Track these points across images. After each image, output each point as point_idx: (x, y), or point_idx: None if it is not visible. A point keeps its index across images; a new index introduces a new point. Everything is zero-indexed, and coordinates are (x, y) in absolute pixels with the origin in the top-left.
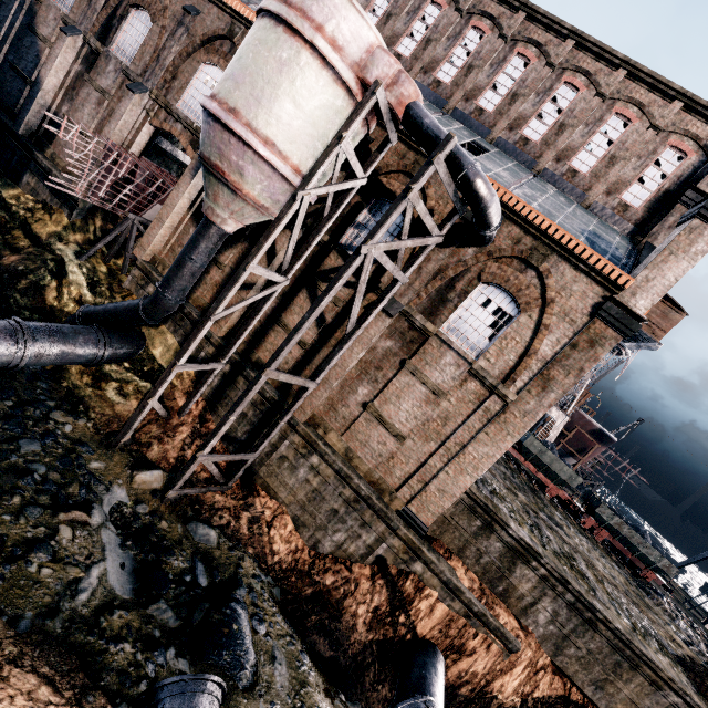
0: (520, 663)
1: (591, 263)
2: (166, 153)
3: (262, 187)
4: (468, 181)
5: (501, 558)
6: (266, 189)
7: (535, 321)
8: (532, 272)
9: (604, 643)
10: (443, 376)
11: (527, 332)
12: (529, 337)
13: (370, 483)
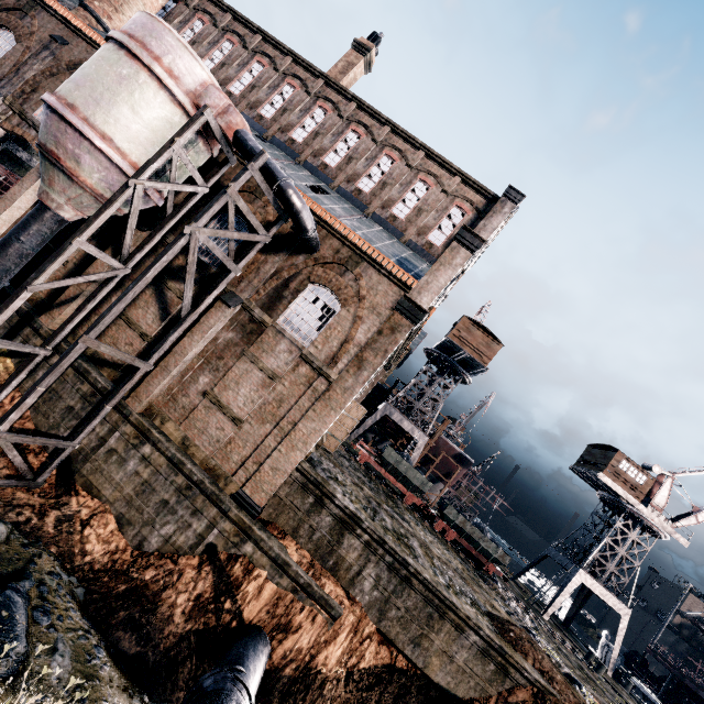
0: (344, 630)
1: (388, 269)
2: (23, 163)
3: (100, 177)
4: (282, 190)
5: (331, 531)
6: (104, 180)
7: (353, 314)
8: (349, 276)
9: (418, 598)
10: (277, 362)
11: (346, 323)
12: (348, 327)
13: (205, 470)
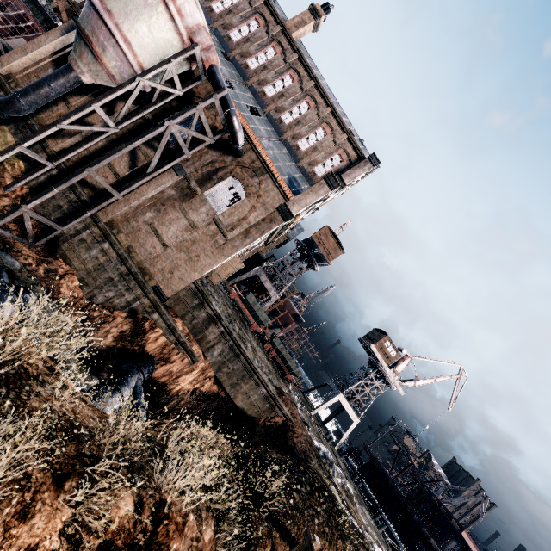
0: (197, 369)
1: (280, 183)
2: (37, 3)
3: (116, 64)
4: (229, 115)
5: (204, 321)
6: (118, 67)
7: (251, 204)
8: (256, 180)
9: (241, 365)
10: (198, 218)
11: (246, 208)
12: (246, 211)
13: (139, 268)
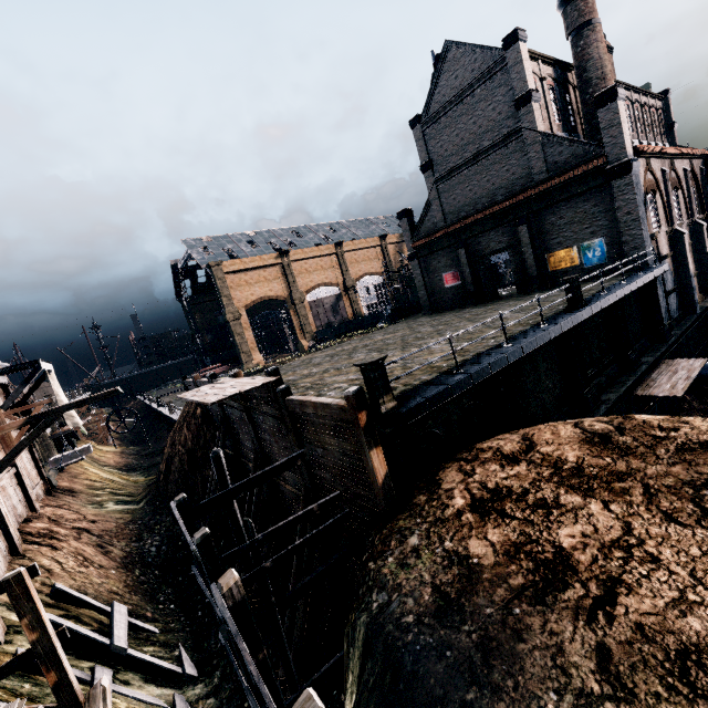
0: None
1: None
2: None
3: None
4: None
5: None
6: None
7: None
8: None
9: None
10: None
11: None
12: None
13: None
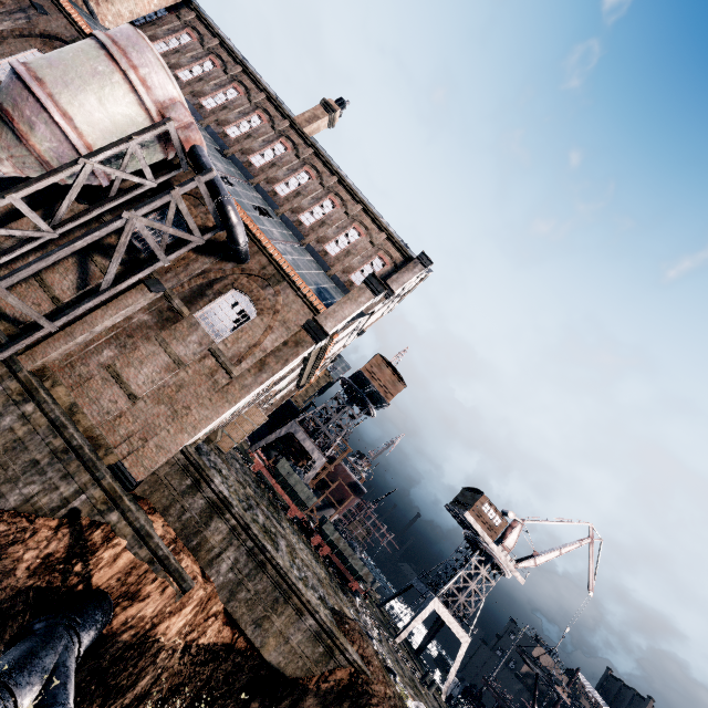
0: (191, 603)
1: (304, 292)
2: None
3: (51, 146)
4: (222, 205)
5: (202, 513)
6: (54, 150)
7: (265, 323)
8: (270, 290)
9: (269, 582)
10: (186, 351)
11: (258, 330)
12: (259, 334)
13: (88, 438)
